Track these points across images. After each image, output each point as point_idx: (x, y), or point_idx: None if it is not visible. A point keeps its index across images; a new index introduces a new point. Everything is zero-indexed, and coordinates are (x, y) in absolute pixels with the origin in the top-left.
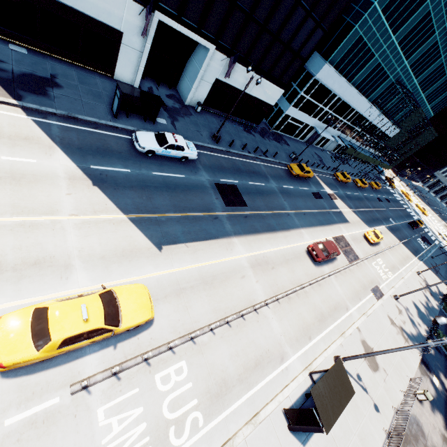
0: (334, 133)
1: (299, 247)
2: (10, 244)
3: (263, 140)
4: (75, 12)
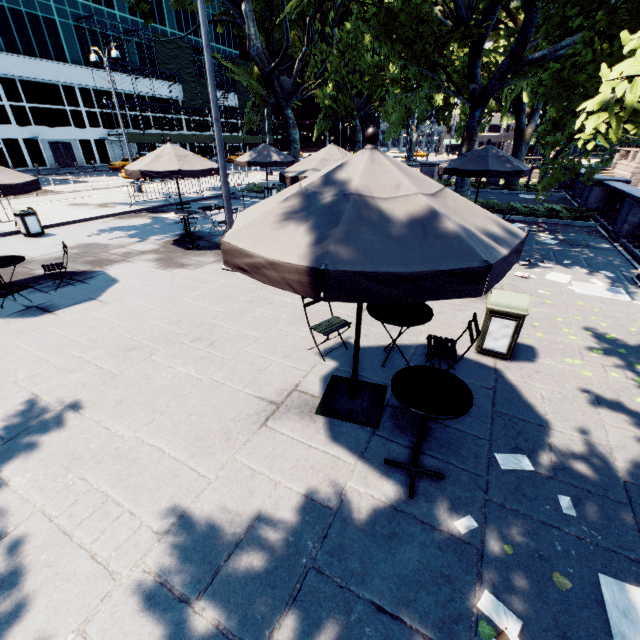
0: (95, 134)
1: None
2: None
3: None
4: None
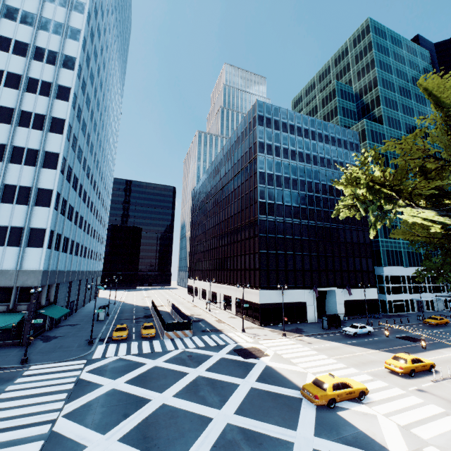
0: (429, 295)
1: None
2: (358, 359)
3: (391, 319)
4: (292, 303)
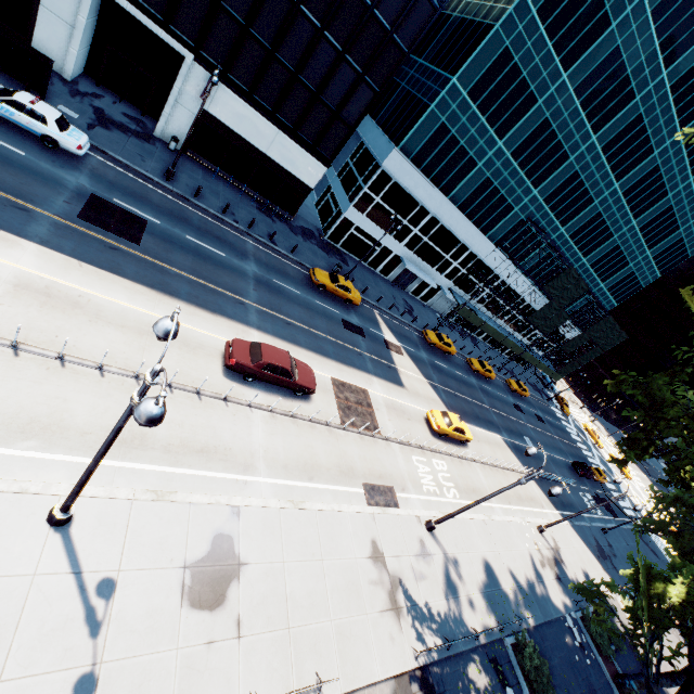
0: (441, 281)
1: (212, 339)
2: None
3: (291, 233)
4: None
